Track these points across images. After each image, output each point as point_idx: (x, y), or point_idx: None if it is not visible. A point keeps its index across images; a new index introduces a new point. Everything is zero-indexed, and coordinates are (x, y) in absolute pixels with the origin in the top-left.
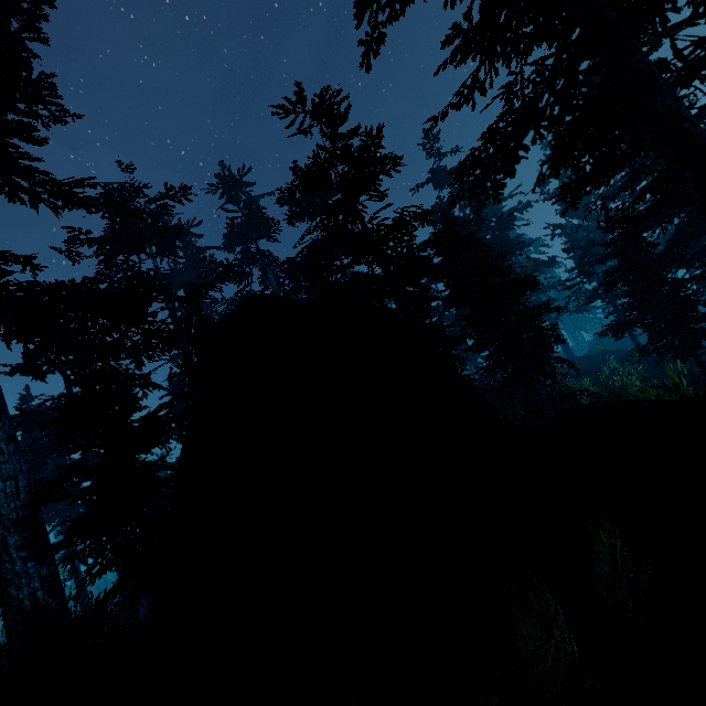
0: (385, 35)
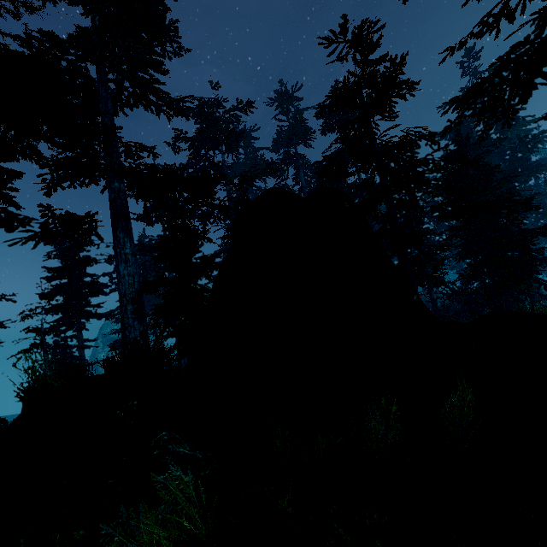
0: None
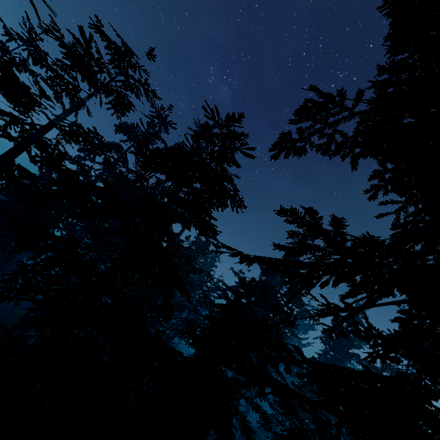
0: (305, 153)
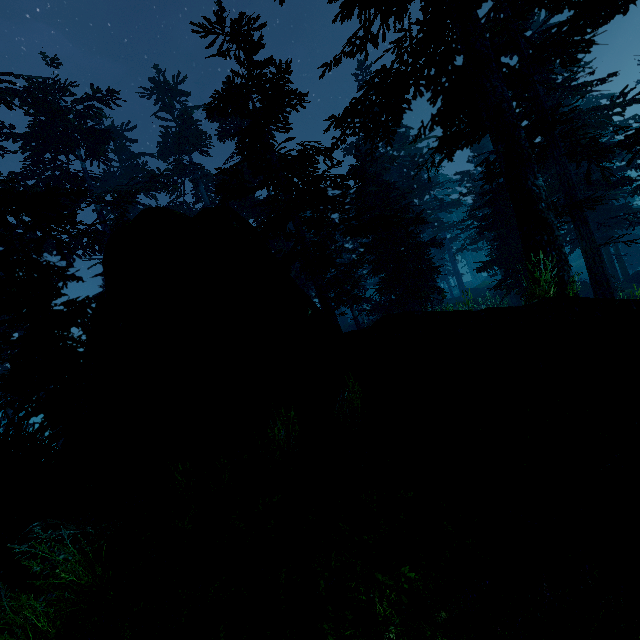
0: None
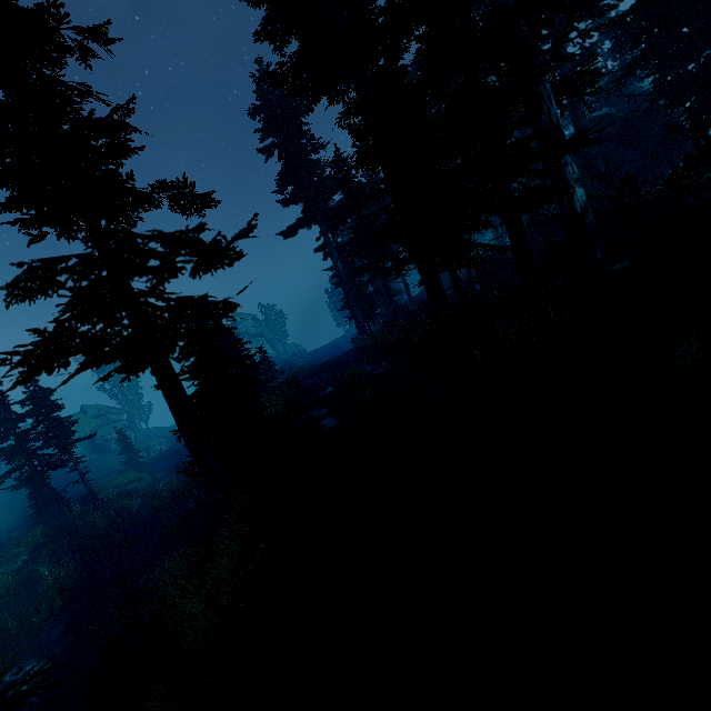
0: None
